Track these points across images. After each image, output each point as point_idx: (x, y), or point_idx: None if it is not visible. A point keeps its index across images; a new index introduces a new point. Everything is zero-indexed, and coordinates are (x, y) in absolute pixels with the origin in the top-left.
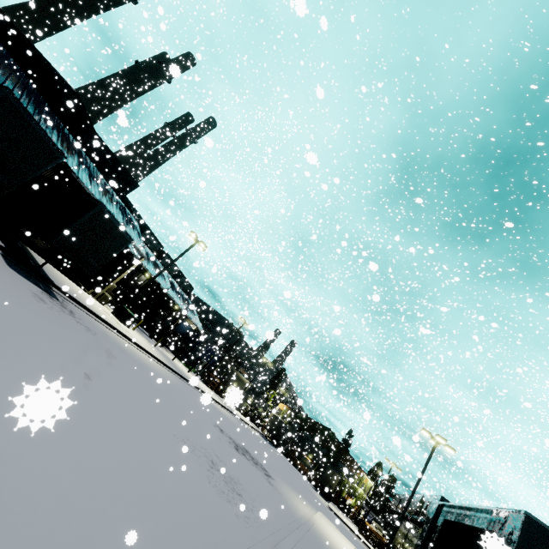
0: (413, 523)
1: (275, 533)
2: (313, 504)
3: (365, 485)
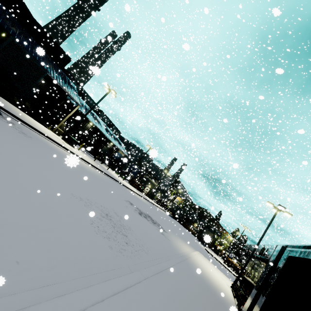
0: (257, 259)
1: (150, 261)
2: (194, 247)
3: (228, 239)
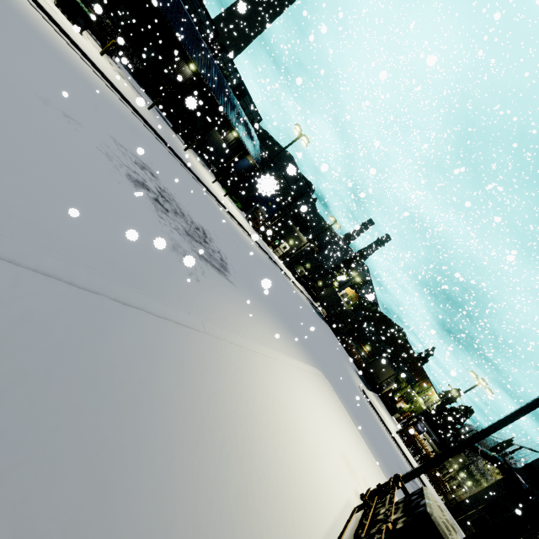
0: (483, 458)
1: None
2: (324, 368)
3: (428, 398)
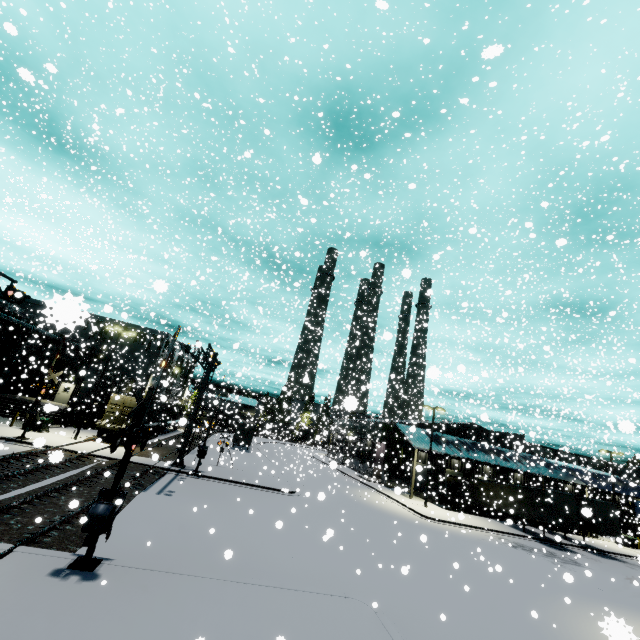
0: None
1: None
2: None
3: None
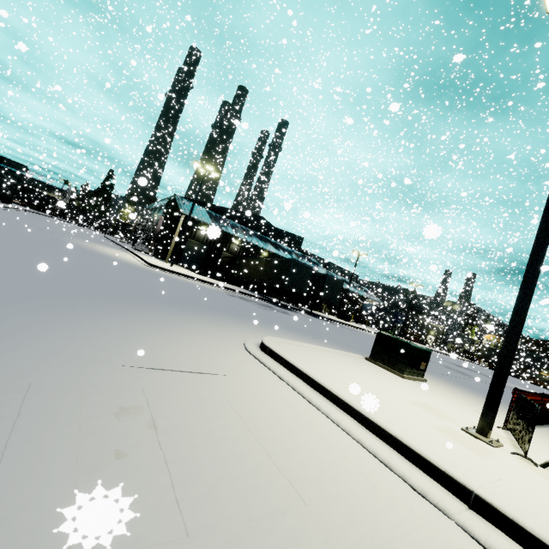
0: None
1: None
2: None
3: None
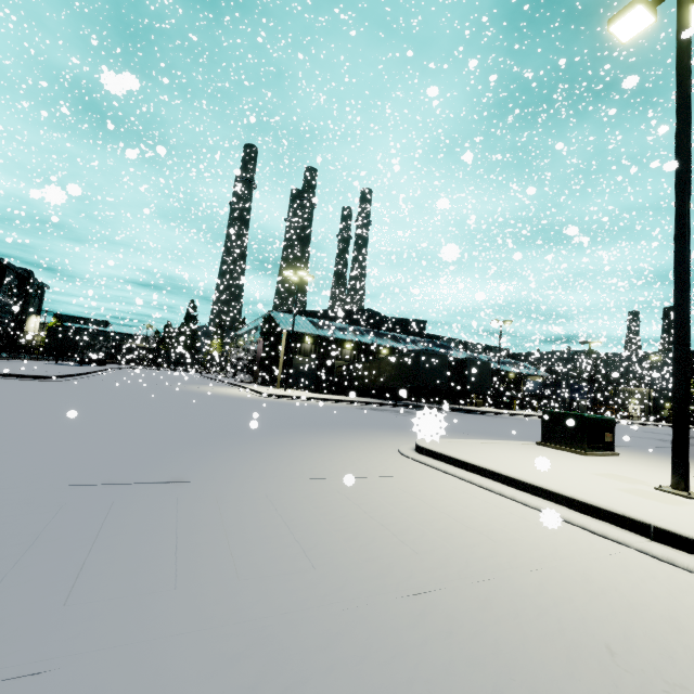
0: None
1: None
2: None
3: None
